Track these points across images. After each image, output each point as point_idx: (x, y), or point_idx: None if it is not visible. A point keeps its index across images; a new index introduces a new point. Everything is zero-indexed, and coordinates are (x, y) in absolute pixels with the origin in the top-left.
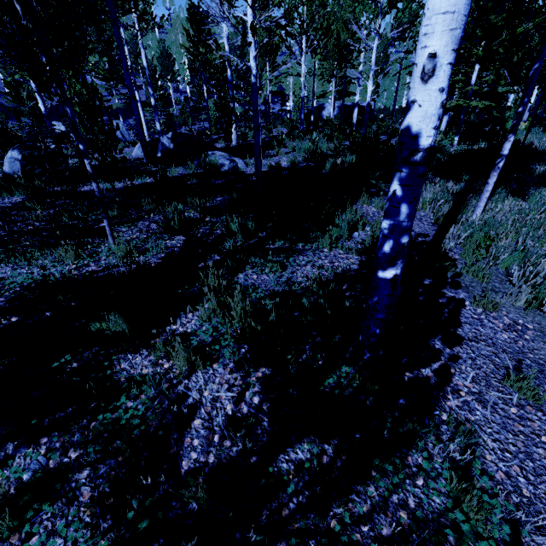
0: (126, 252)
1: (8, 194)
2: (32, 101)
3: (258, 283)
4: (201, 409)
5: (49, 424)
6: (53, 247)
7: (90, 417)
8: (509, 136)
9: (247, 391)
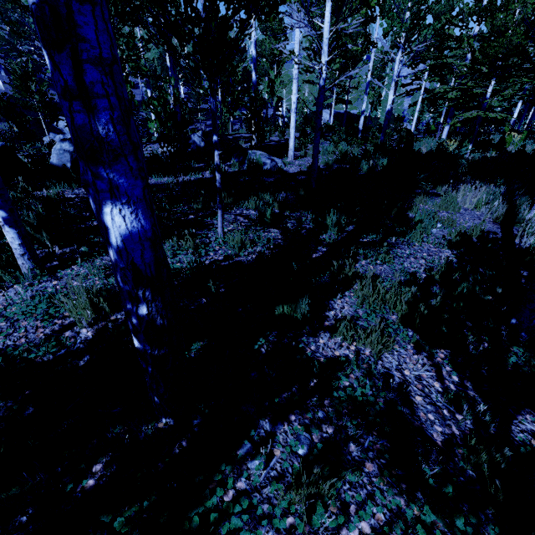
0: (240, 242)
1: (76, 185)
2: (42, 94)
3: (378, 273)
4: (413, 387)
5: (285, 402)
6: (165, 237)
7: (325, 395)
8: None
9: (441, 370)
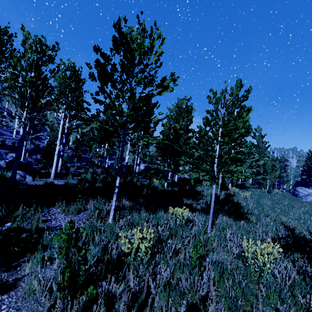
0: None
1: None
2: None
3: None
4: None
5: None
6: None
7: None
8: (117, 176)
9: None
